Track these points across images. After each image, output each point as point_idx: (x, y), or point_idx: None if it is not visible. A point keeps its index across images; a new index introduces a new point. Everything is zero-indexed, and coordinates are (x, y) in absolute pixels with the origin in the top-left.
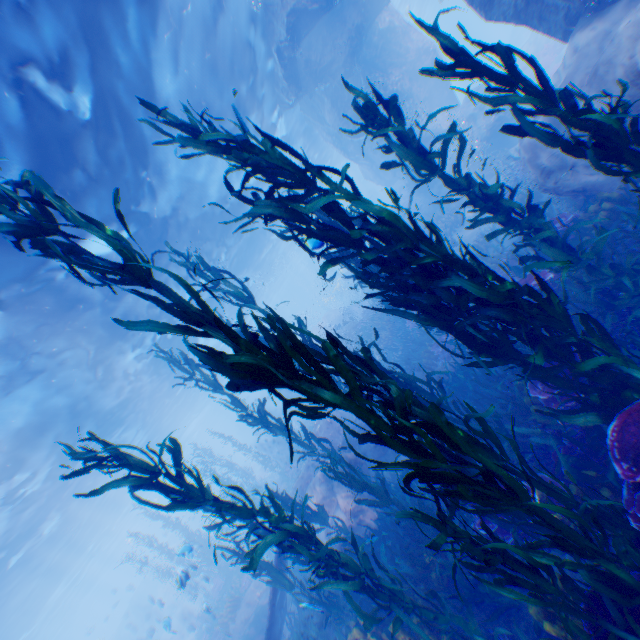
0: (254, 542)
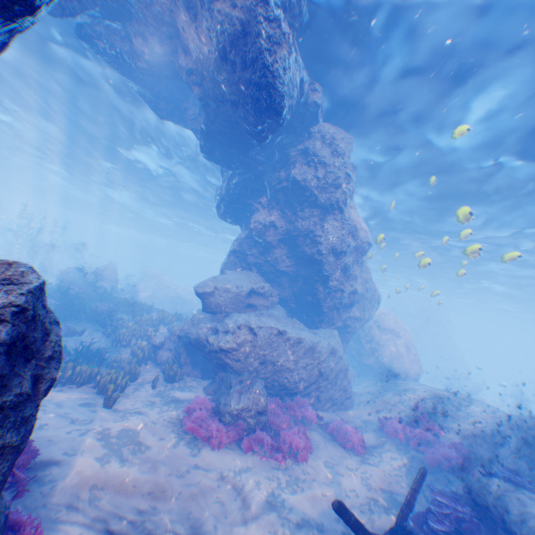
0: None
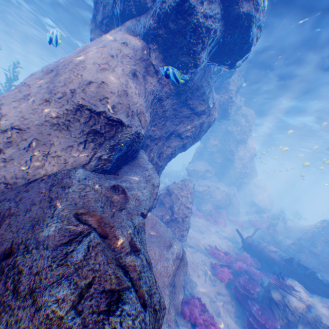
0: None
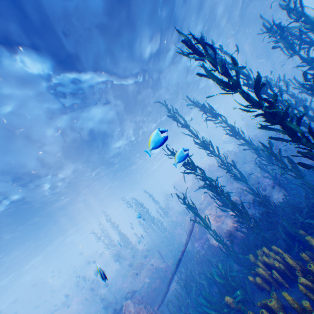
0: (206, 184)
